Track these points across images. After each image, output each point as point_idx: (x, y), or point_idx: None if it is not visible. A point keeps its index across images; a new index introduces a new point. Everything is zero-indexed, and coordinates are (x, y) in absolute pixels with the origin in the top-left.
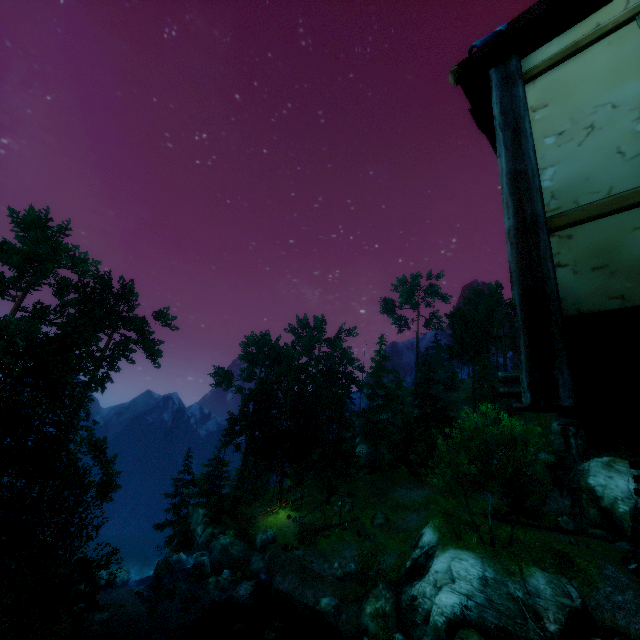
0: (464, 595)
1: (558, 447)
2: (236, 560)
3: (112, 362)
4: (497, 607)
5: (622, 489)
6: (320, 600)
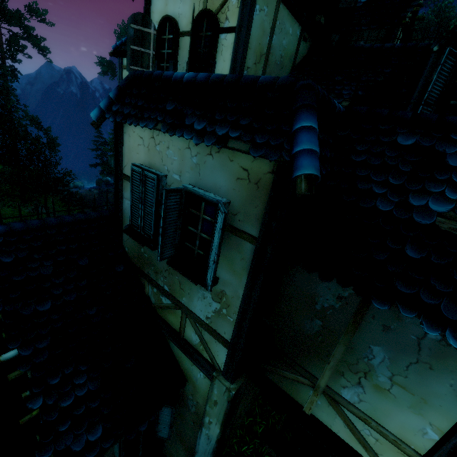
0: None
1: None
2: None
3: (12, 55)
4: None
5: None
6: None
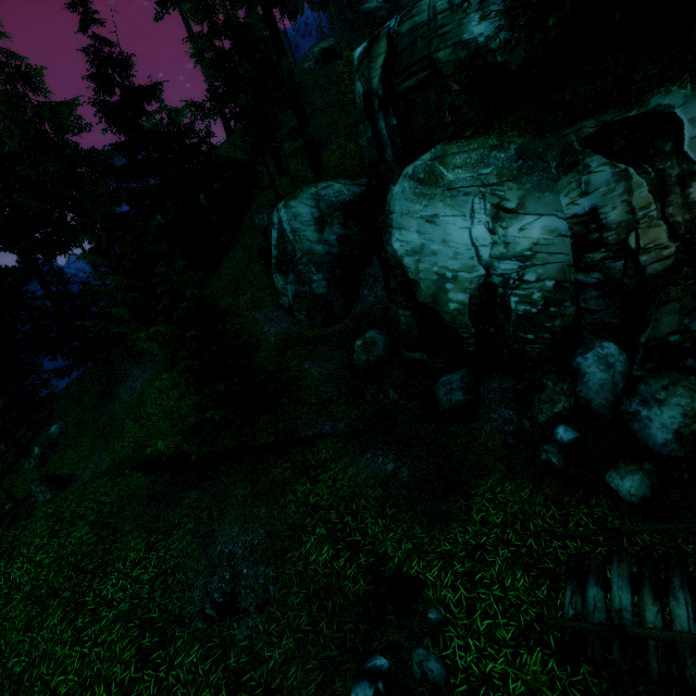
0: None
1: (370, 154)
2: None
3: None
4: None
5: (458, 246)
6: None
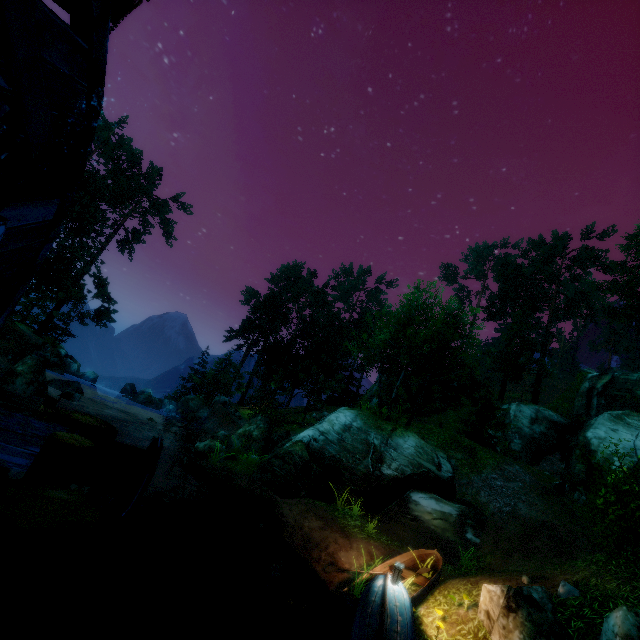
0: (320, 431)
1: (578, 410)
2: (190, 410)
3: (137, 234)
4: (344, 445)
5: (625, 444)
6: (220, 431)
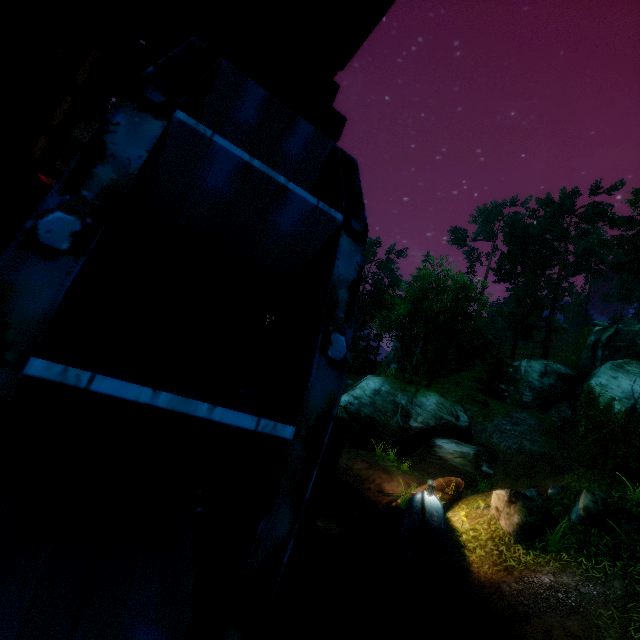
0: (354, 397)
1: (584, 362)
2: None
3: None
4: (376, 406)
5: (624, 389)
6: None
